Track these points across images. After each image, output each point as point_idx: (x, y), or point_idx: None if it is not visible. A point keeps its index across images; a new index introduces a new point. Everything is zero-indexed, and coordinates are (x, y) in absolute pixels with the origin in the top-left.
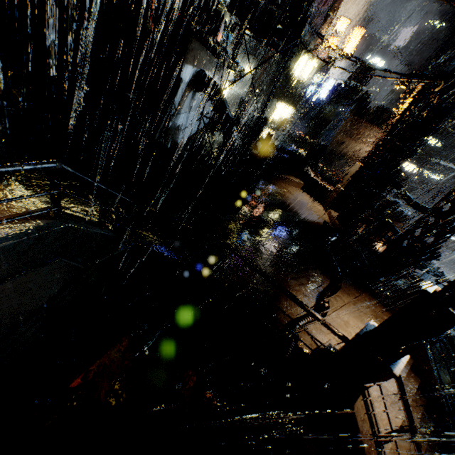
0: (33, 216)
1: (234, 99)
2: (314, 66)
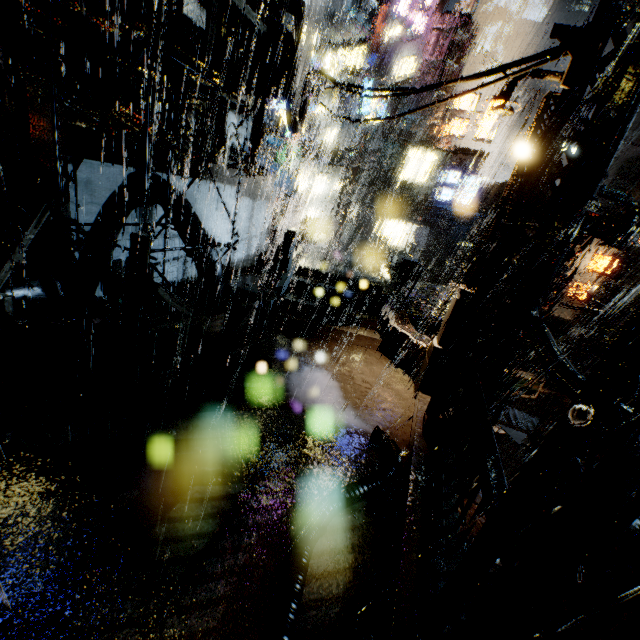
0: None
1: (326, 227)
2: (433, 162)
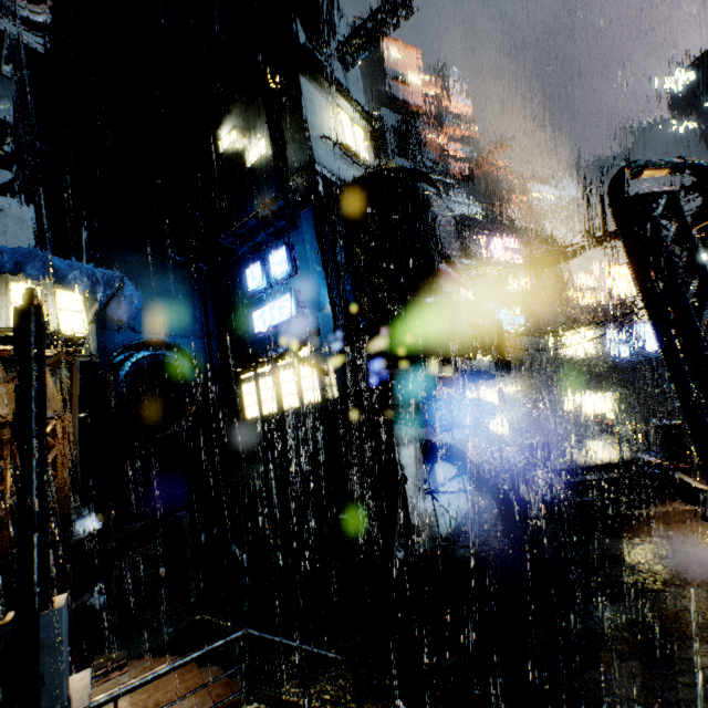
0: (231, 706)
1: None
2: (593, 335)
